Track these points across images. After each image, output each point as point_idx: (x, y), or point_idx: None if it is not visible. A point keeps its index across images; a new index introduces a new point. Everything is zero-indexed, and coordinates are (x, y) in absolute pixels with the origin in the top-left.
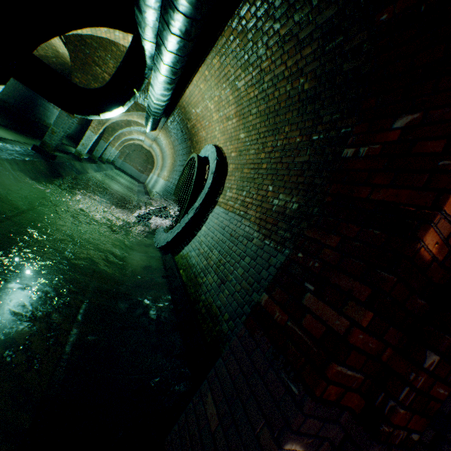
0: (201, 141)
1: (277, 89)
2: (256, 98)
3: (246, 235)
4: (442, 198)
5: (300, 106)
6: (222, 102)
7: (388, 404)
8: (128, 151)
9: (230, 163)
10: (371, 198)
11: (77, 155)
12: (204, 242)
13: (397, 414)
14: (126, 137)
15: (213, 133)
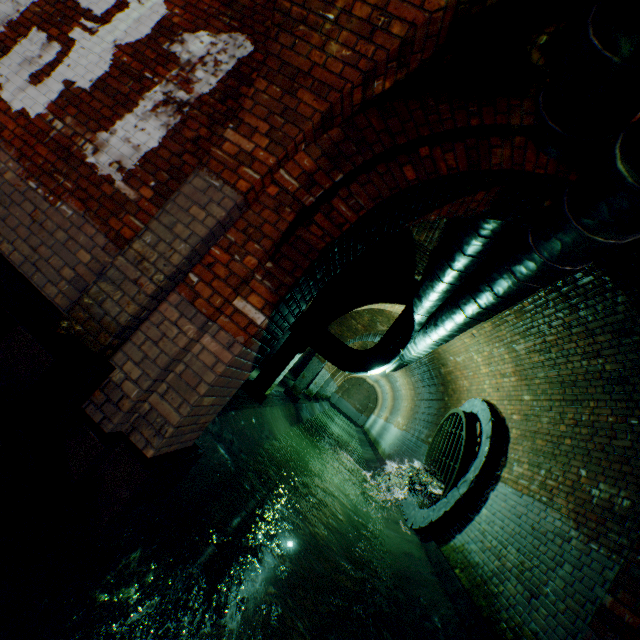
0: (461, 391)
1: (569, 362)
2: (542, 363)
3: (558, 532)
4: None
5: (604, 383)
6: (493, 357)
7: None
8: (347, 385)
9: (511, 427)
10: None
11: (308, 394)
12: (489, 532)
13: None
14: None
15: (481, 385)
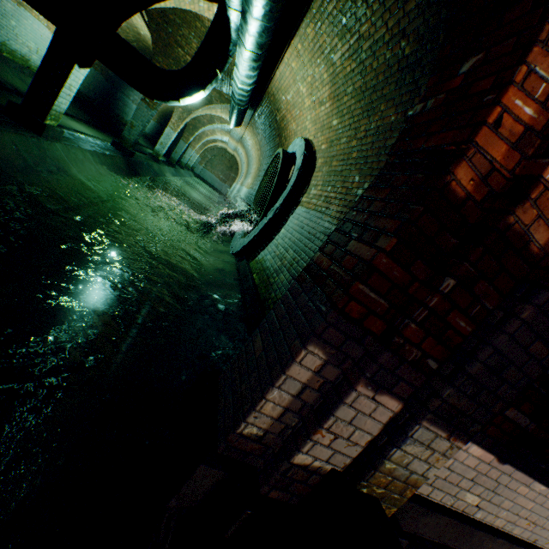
0: (291, 136)
1: (375, 59)
2: (353, 73)
3: (324, 231)
4: (476, 131)
5: (399, 76)
6: (315, 83)
7: (403, 323)
8: (210, 156)
9: (318, 158)
10: (424, 147)
11: (155, 155)
12: (281, 244)
13: (408, 328)
14: (208, 138)
15: (304, 124)
